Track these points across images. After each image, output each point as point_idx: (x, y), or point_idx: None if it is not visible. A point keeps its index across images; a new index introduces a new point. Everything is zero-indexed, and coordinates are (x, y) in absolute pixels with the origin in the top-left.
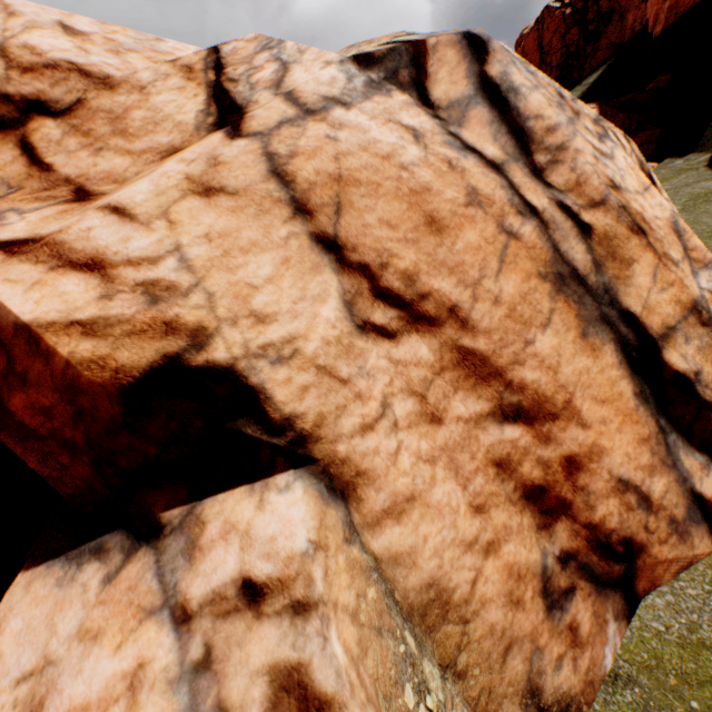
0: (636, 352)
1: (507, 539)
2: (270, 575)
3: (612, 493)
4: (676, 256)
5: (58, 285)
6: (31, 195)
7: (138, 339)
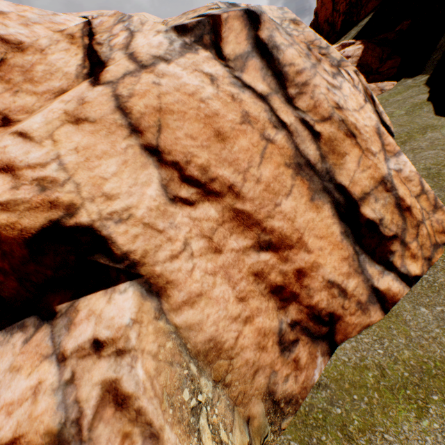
0: (344, 208)
1: (259, 315)
2: (108, 337)
3: (324, 288)
4: (376, 149)
5: None
6: None
7: (34, 212)
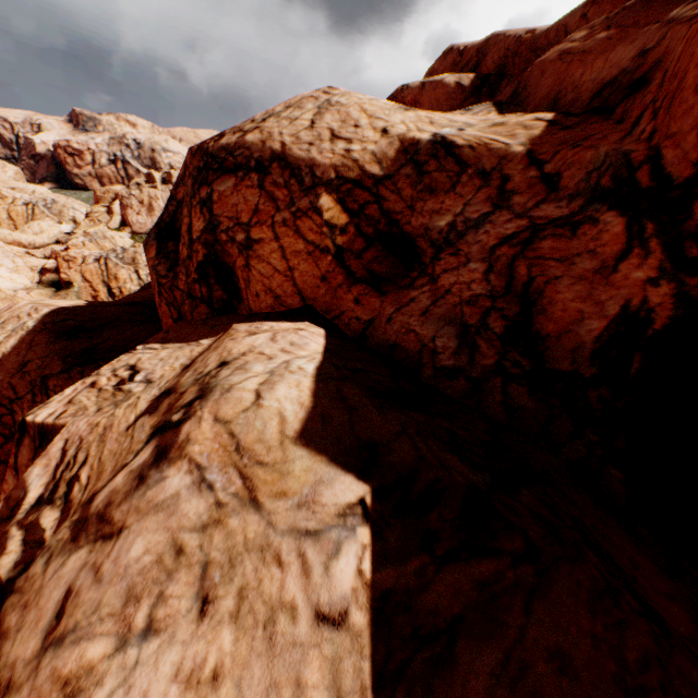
0: None
1: None
2: None
3: None
4: None
5: None
6: None
7: None
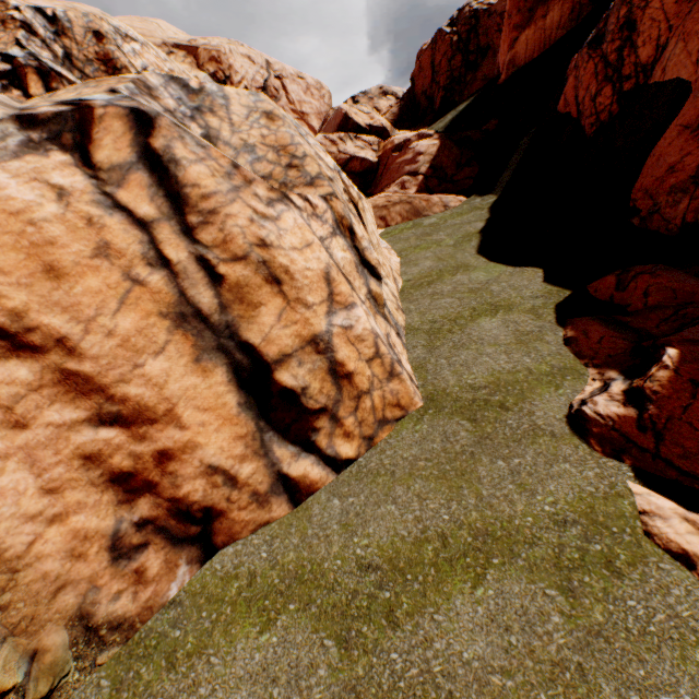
0: (249, 373)
1: (80, 511)
2: None
3: (201, 475)
4: (316, 300)
5: None
6: None
7: None
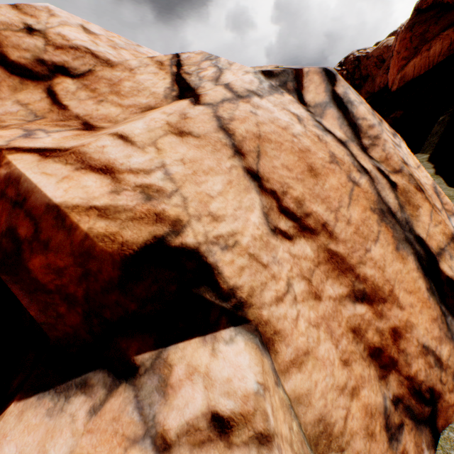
0: (425, 262)
1: (363, 385)
2: (233, 410)
3: (419, 355)
4: (439, 206)
5: (81, 180)
6: (52, 122)
7: (137, 223)
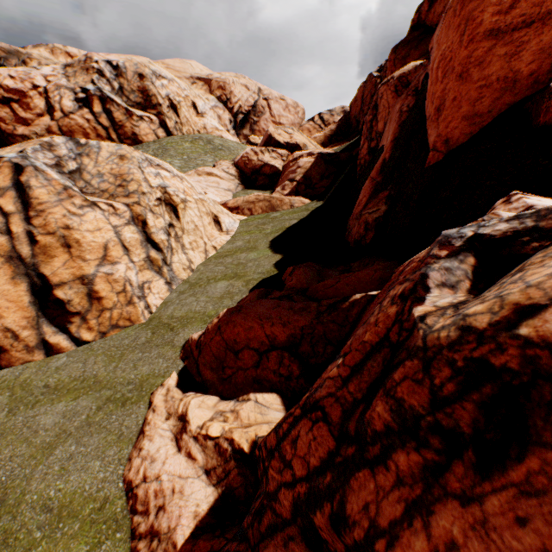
0: (40, 288)
1: None
2: None
3: (1, 331)
4: (92, 258)
5: None
6: None
7: None
